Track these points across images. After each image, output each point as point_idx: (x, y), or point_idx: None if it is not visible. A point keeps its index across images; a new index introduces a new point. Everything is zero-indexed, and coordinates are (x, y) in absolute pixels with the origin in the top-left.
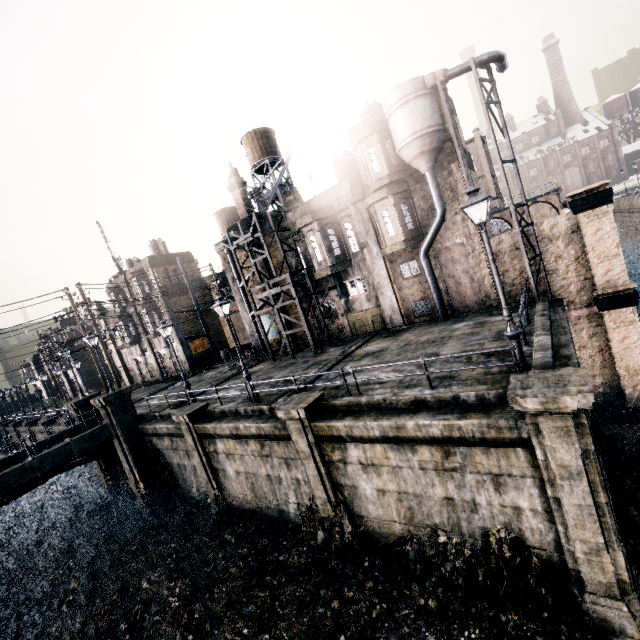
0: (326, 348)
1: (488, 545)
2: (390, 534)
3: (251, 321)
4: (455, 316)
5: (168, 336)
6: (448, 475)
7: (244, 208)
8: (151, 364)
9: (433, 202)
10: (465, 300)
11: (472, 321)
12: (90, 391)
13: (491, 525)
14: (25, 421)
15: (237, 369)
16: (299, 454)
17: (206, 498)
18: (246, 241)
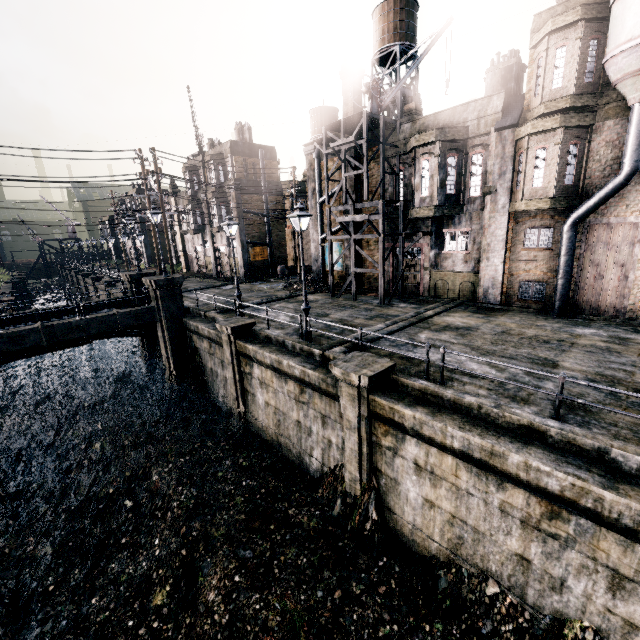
0: (394, 301)
1: (557, 634)
2: (420, 546)
3: (319, 244)
4: (576, 315)
5: (231, 235)
6: (539, 536)
7: (352, 105)
8: (209, 258)
9: (625, 152)
10: (599, 300)
11: (605, 331)
12: (151, 265)
13: (574, 617)
14: (92, 275)
15: (291, 291)
16: (342, 420)
17: (230, 411)
18: (344, 147)
